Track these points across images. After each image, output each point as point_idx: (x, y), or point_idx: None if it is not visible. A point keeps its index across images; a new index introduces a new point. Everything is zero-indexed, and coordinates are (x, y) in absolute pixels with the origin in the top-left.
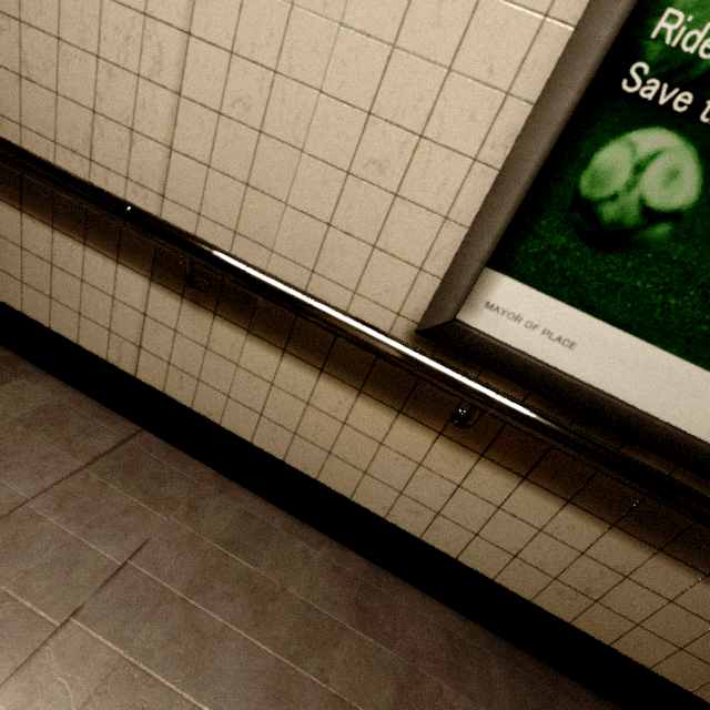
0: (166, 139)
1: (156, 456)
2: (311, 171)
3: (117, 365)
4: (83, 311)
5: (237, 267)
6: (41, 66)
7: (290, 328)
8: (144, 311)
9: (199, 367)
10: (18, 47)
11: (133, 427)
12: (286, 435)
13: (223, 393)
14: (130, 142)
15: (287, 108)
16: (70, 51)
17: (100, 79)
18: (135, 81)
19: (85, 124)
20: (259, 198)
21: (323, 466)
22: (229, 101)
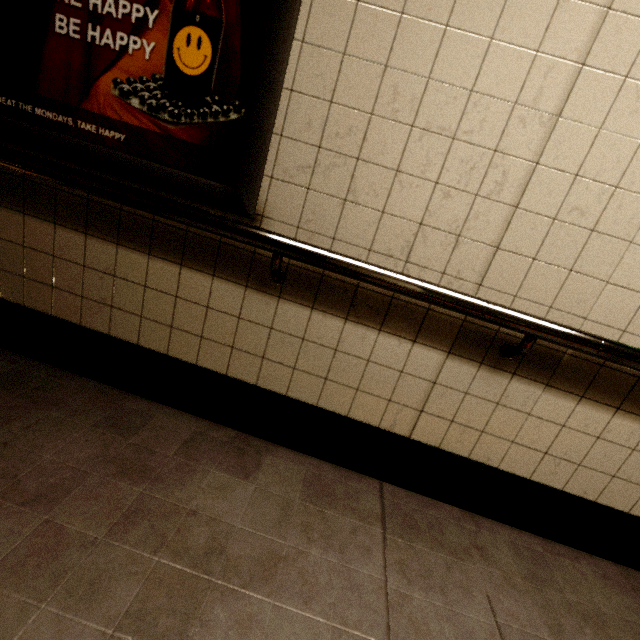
0: (494, 241)
1: (412, 505)
2: (636, 256)
3: (389, 430)
4: (362, 386)
5: (596, 341)
6: (371, 192)
7: (591, 378)
8: (434, 379)
9: (485, 421)
10: (349, 178)
11: (373, 481)
12: (569, 467)
13: (507, 439)
14: (454, 245)
15: (623, 212)
16: (407, 180)
17: (434, 199)
18: (472, 199)
19: (408, 234)
20: (580, 279)
21: (604, 488)
22: (565, 210)
